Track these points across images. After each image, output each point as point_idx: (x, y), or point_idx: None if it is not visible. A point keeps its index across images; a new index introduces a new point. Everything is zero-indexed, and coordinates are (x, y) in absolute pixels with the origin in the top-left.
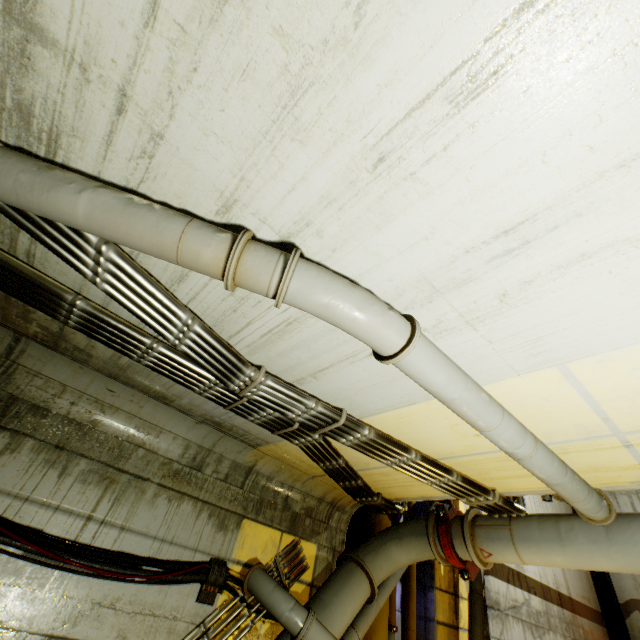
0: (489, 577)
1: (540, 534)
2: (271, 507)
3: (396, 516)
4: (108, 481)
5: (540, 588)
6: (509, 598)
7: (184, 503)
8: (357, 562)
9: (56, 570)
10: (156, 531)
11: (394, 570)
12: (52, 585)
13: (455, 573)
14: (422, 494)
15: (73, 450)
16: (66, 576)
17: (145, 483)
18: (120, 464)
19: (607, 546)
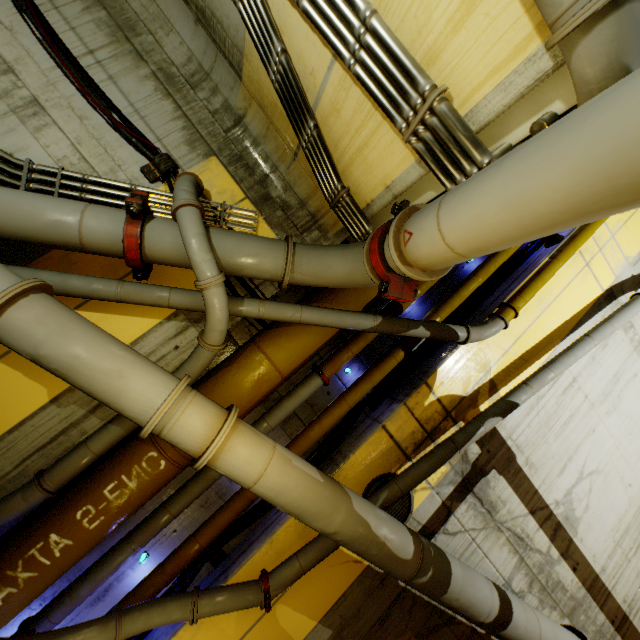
0: (500, 478)
1: (482, 170)
2: (247, 171)
3: (398, 307)
4: (115, 40)
5: (590, 577)
6: (518, 524)
7: (167, 102)
8: (287, 240)
9: (56, 66)
10: (135, 101)
11: (324, 276)
12: (50, 73)
13: (446, 422)
14: (383, 177)
15: (100, 0)
16: (60, 75)
17: (143, 63)
18: (130, 35)
19: (576, 116)
